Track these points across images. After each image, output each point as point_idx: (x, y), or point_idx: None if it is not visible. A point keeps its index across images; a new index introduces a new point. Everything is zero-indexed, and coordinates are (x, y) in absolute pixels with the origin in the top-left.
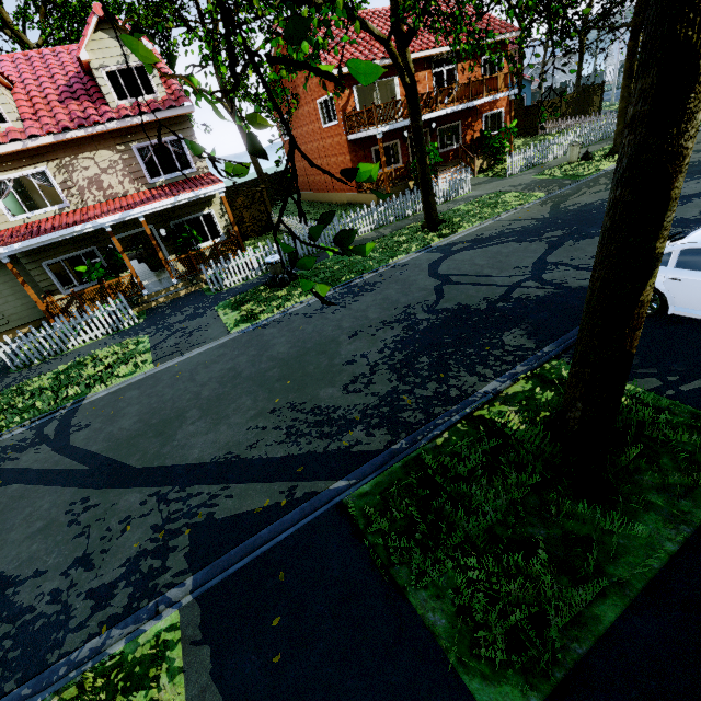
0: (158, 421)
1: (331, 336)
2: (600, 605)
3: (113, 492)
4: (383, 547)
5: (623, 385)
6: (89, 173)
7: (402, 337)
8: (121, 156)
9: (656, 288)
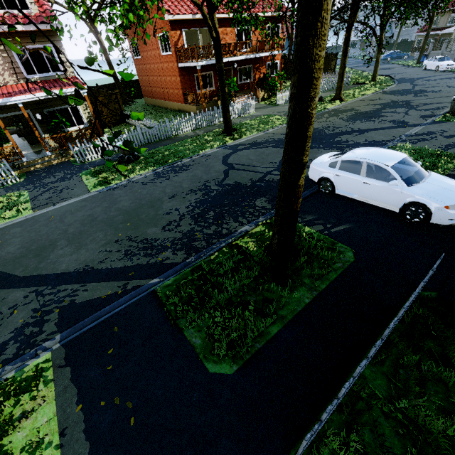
0: (36, 247)
1: (158, 197)
2: (272, 327)
3: (3, 291)
4: (174, 310)
5: (295, 226)
6: None
7: (201, 200)
8: (0, 54)
9: (330, 179)
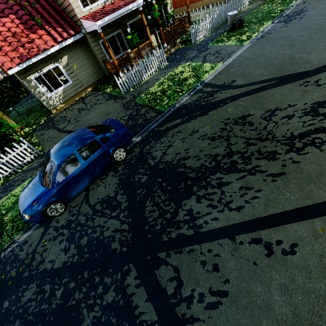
0: (281, 64)
1: (322, 22)
2: None
3: (318, 75)
4: None
5: None
6: None
7: None
8: None
9: None
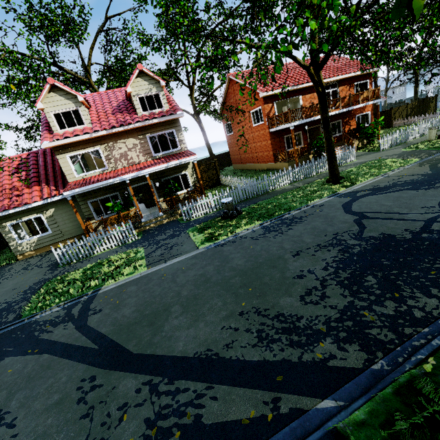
0: (150, 312)
1: (277, 254)
2: None
3: (114, 374)
4: None
5: None
6: (121, 151)
7: (341, 258)
8: (140, 141)
9: None
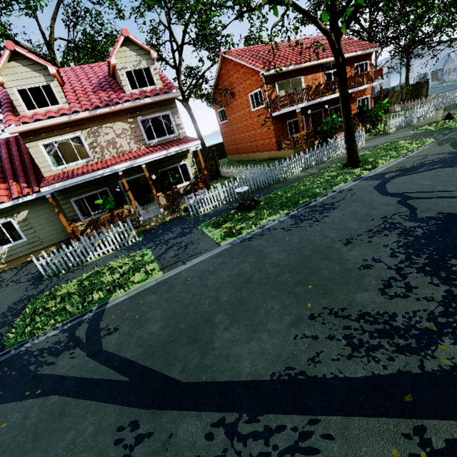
0: (186, 326)
1: (324, 244)
2: None
3: (165, 415)
4: None
5: None
6: (108, 137)
7: (406, 242)
8: (130, 125)
9: None
